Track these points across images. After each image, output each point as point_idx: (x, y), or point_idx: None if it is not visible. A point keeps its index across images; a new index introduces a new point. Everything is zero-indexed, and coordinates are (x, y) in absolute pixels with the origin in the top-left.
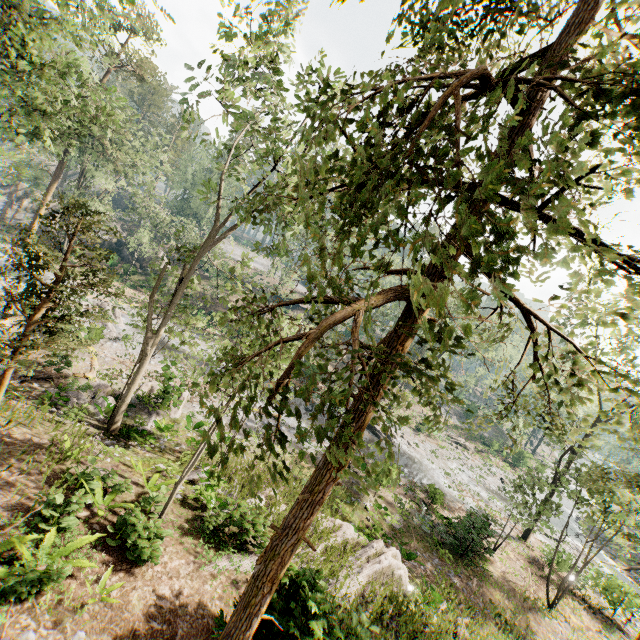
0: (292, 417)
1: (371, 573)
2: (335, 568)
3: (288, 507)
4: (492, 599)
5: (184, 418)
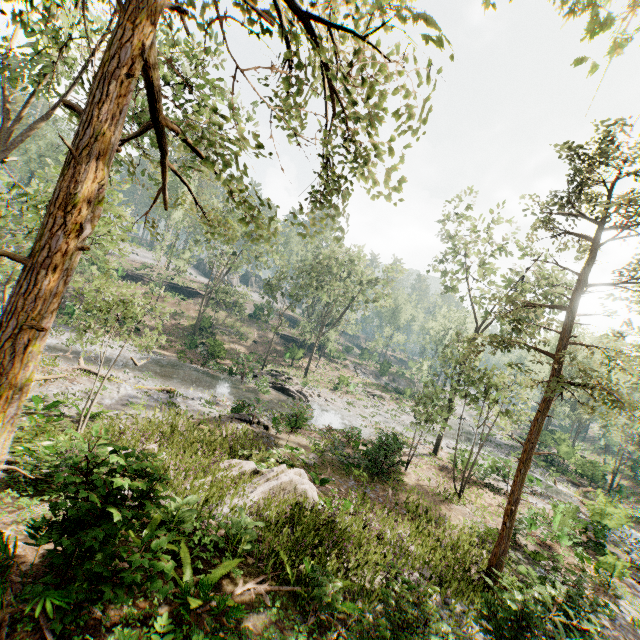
0: (191, 390)
1: (267, 490)
2: (224, 495)
3: (169, 455)
4: (407, 501)
5: (32, 402)
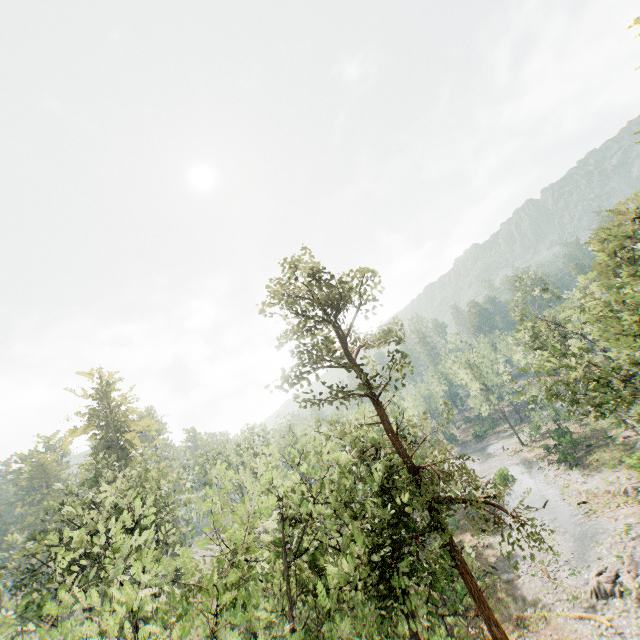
0: (553, 485)
1: None
2: None
3: None
4: (586, 434)
5: None
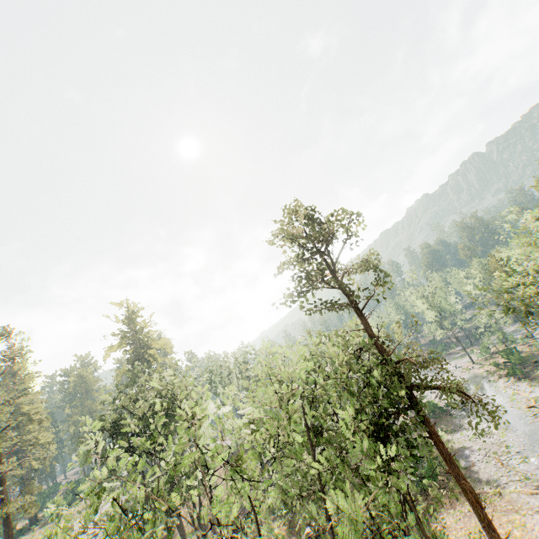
0: (503, 394)
1: None
2: None
3: None
4: (532, 353)
5: None
